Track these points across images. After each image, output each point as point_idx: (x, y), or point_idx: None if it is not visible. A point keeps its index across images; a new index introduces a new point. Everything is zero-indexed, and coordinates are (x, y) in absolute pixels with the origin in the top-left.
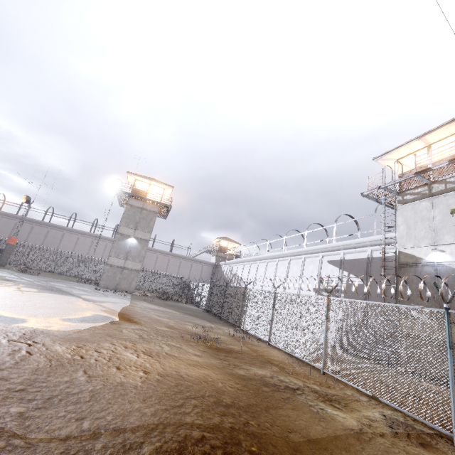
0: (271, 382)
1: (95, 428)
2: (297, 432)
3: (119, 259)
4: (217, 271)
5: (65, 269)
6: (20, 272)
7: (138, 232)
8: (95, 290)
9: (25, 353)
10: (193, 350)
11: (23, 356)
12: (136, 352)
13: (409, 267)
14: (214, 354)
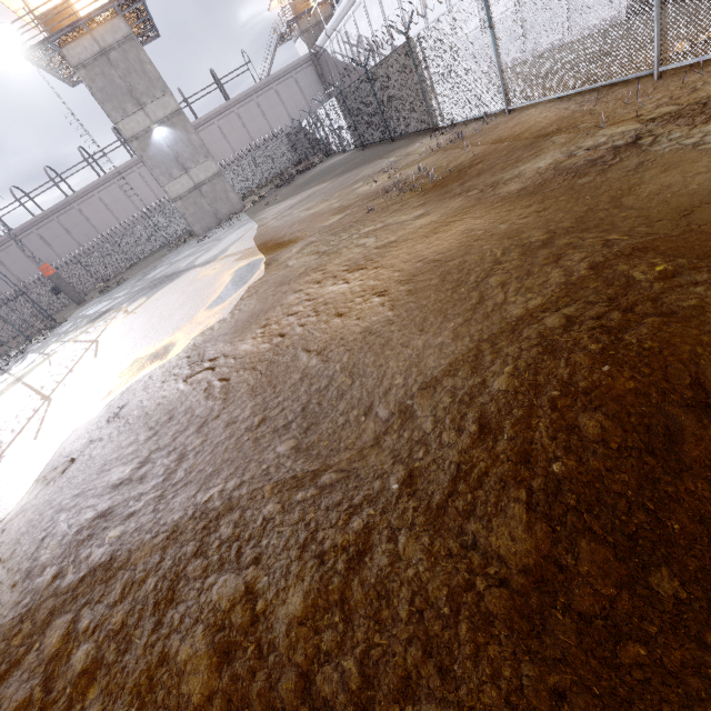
0: (580, 163)
1: (396, 405)
2: (704, 203)
3: (178, 181)
4: (324, 65)
5: (140, 250)
6: (106, 293)
7: (152, 109)
8: (200, 244)
9: (218, 382)
10: (405, 215)
11: (220, 386)
12: (338, 280)
13: None
14: (441, 196)
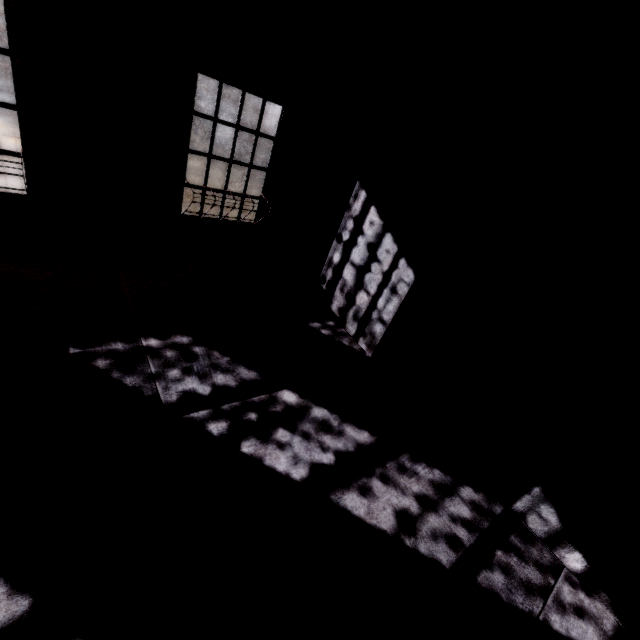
0: None
1: None
2: None
3: None
4: None
5: None
6: None
7: None
8: None
9: None
10: None
11: None
12: None
13: None
14: None
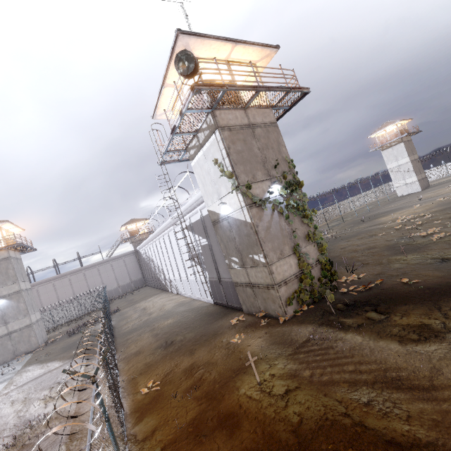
0: None
1: None
2: None
3: None
4: (140, 256)
5: None
6: None
7: (1, 290)
8: None
9: None
10: None
11: None
12: None
13: (217, 224)
14: None
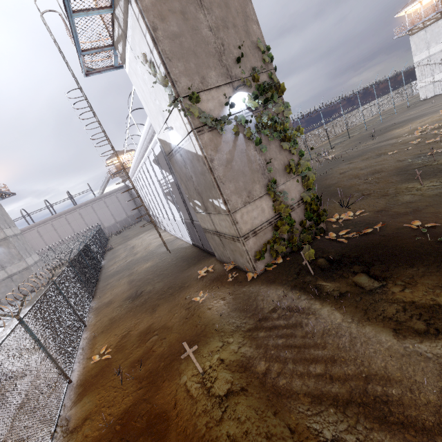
0: None
1: None
2: None
3: None
4: (131, 191)
5: None
6: None
7: None
8: None
9: None
10: None
11: None
12: None
13: (172, 158)
14: None
